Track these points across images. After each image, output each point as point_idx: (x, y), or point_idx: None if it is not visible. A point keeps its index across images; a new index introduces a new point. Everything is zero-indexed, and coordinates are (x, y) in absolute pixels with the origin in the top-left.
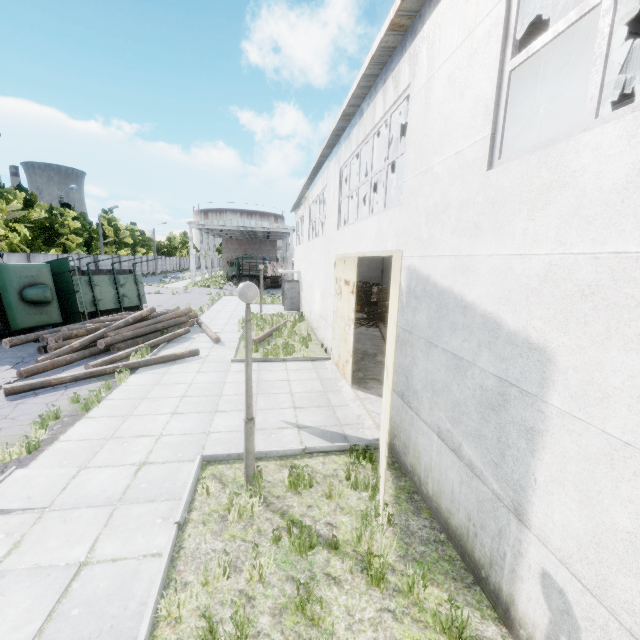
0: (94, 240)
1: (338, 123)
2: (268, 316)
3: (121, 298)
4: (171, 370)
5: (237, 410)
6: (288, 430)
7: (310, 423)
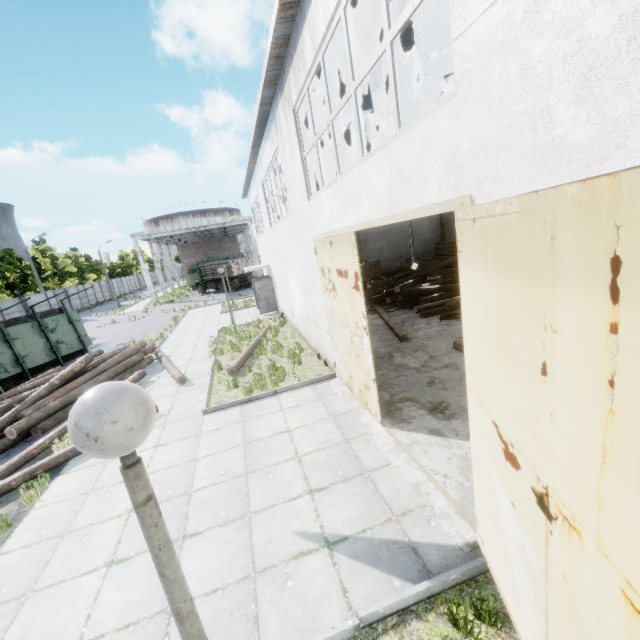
0: (30, 277)
1: (276, 28)
2: (243, 327)
3: (55, 346)
4: None
5: (219, 524)
6: (312, 558)
7: (345, 527)
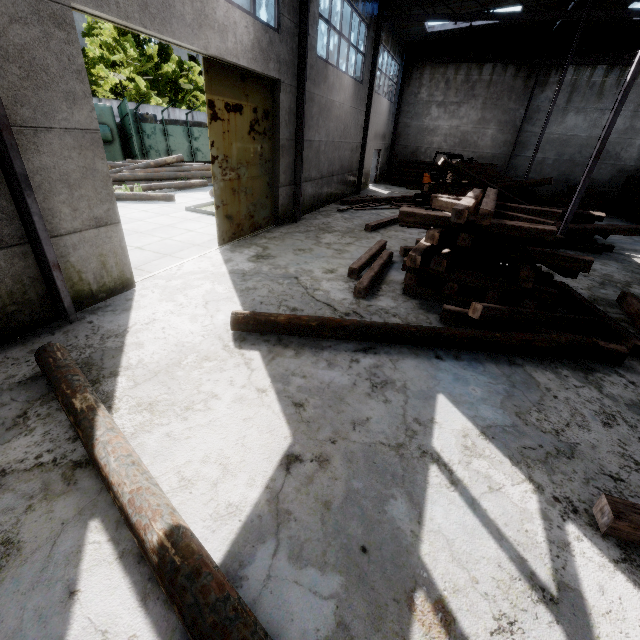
0: None
1: None
2: None
3: (195, 152)
4: (129, 206)
5: None
6: None
7: None
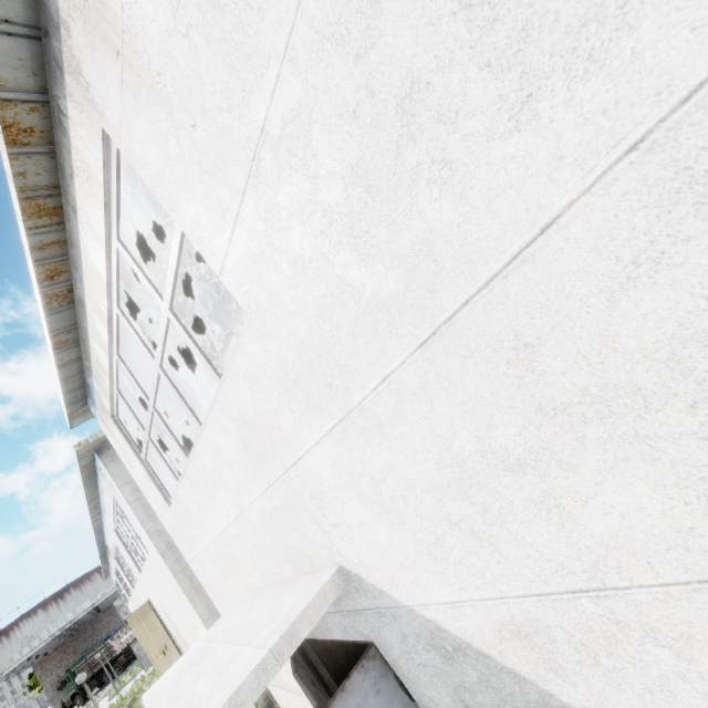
0: None
1: (98, 545)
2: (129, 691)
3: None
4: None
5: None
6: None
7: None
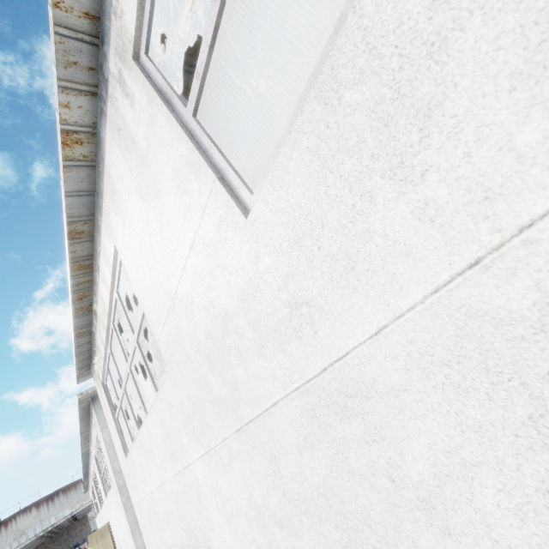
0: None
1: (83, 465)
2: None
3: None
4: None
5: None
6: None
7: None
